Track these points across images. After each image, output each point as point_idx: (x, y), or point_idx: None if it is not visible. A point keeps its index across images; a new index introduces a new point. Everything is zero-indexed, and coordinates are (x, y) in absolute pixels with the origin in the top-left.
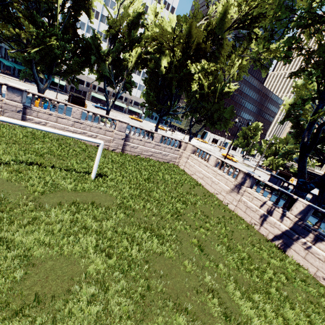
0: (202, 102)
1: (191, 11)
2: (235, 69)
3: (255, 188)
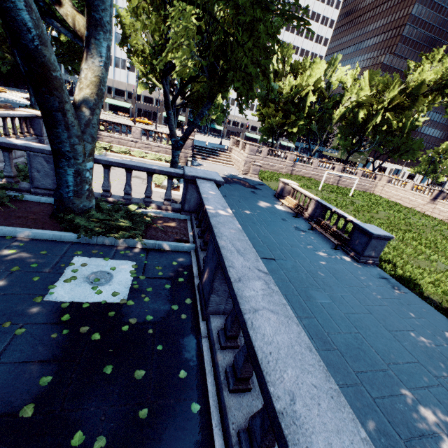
0: (387, 136)
1: (390, 78)
2: (424, 104)
3: (446, 199)
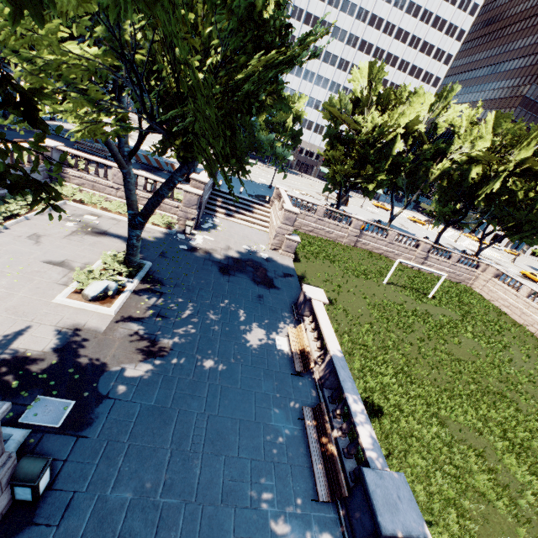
0: (508, 208)
1: (525, 130)
2: None
3: None
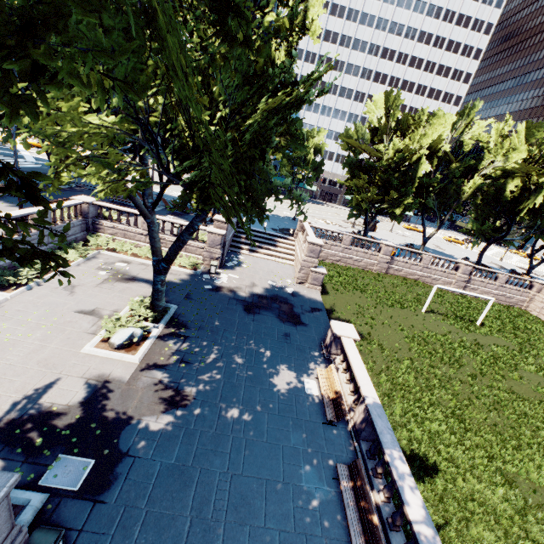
0: None
1: None
2: None
3: None
